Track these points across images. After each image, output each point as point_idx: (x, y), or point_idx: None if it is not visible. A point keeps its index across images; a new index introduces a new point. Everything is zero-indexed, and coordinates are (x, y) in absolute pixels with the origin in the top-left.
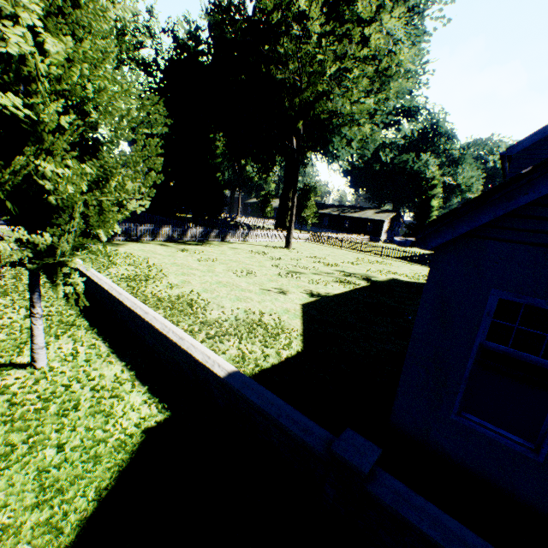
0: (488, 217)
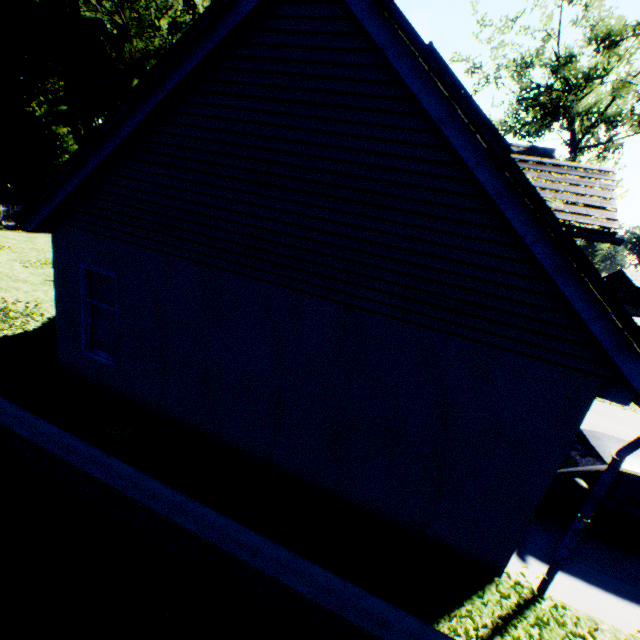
0: (48, 211)
